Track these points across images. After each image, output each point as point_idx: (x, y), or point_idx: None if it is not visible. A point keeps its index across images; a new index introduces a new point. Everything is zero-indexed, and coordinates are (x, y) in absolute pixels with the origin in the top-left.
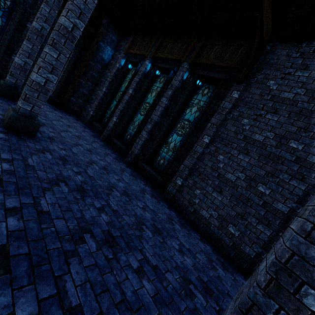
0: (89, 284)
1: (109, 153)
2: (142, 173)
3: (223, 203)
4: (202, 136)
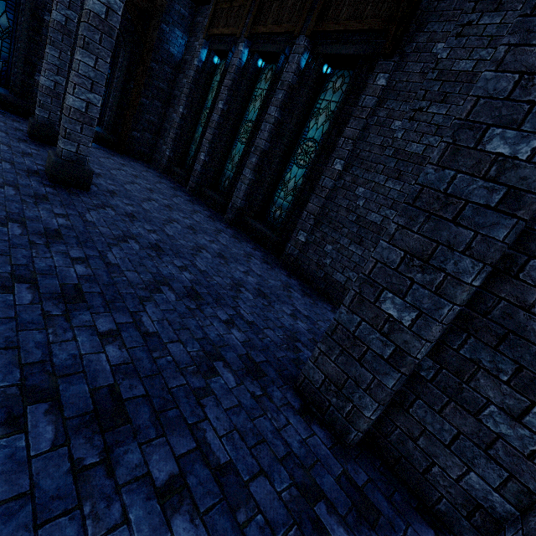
0: (167, 322)
1: (199, 210)
2: (251, 235)
3: (364, 258)
4: (331, 161)
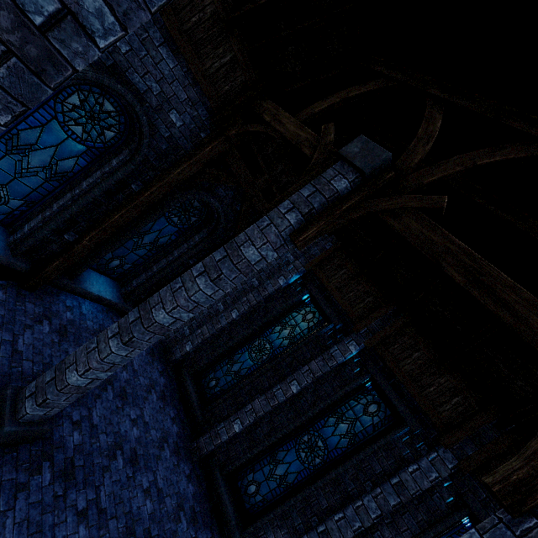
0: None
1: None
2: None
3: None
4: None
